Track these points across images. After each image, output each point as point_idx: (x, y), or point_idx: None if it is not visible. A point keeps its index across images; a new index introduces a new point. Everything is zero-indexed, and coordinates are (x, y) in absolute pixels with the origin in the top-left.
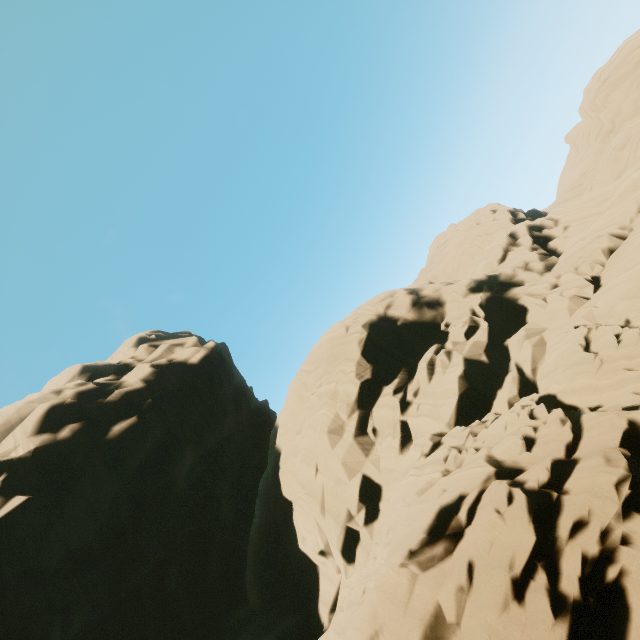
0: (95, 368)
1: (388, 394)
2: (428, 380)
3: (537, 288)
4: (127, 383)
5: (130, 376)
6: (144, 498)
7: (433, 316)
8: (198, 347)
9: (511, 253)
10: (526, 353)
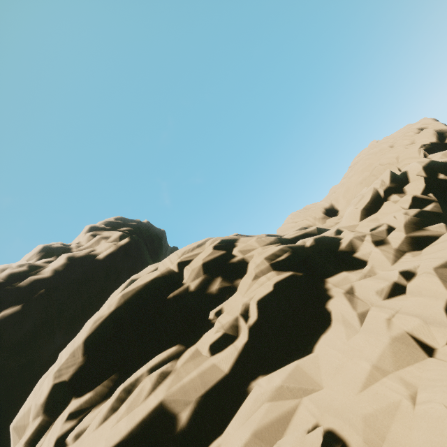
0: (49, 249)
1: (62, 416)
2: (100, 421)
3: (369, 286)
4: (43, 271)
5: (53, 263)
6: (4, 372)
7: (222, 289)
8: (112, 244)
9: (387, 204)
10: (232, 446)
